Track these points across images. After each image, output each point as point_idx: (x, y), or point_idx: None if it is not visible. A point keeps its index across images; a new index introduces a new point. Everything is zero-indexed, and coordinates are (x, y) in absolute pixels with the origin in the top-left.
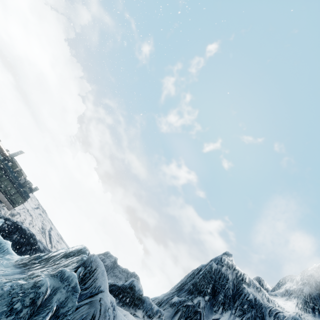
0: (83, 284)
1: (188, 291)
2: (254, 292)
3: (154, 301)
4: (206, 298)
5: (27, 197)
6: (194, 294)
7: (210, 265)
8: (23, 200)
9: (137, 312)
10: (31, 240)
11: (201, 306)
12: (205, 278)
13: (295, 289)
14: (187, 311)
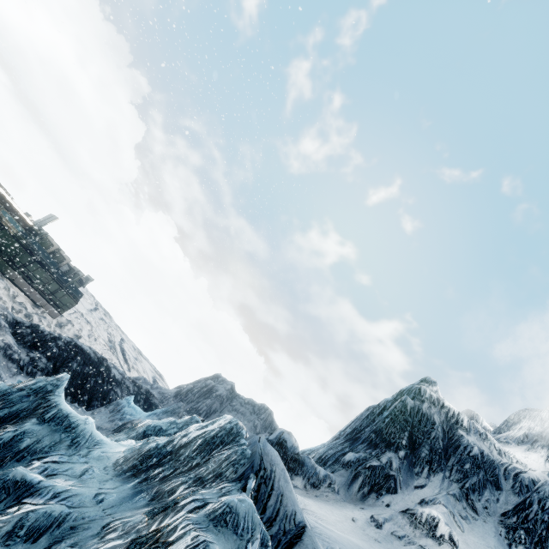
0: (261, 511)
1: (368, 443)
2: (477, 442)
3: (312, 455)
4: (400, 454)
5: (79, 295)
6: (380, 447)
7: (402, 401)
8: (73, 301)
9: (295, 480)
10: (101, 367)
11: (394, 467)
12: (395, 423)
13: (542, 433)
14: (372, 475)
